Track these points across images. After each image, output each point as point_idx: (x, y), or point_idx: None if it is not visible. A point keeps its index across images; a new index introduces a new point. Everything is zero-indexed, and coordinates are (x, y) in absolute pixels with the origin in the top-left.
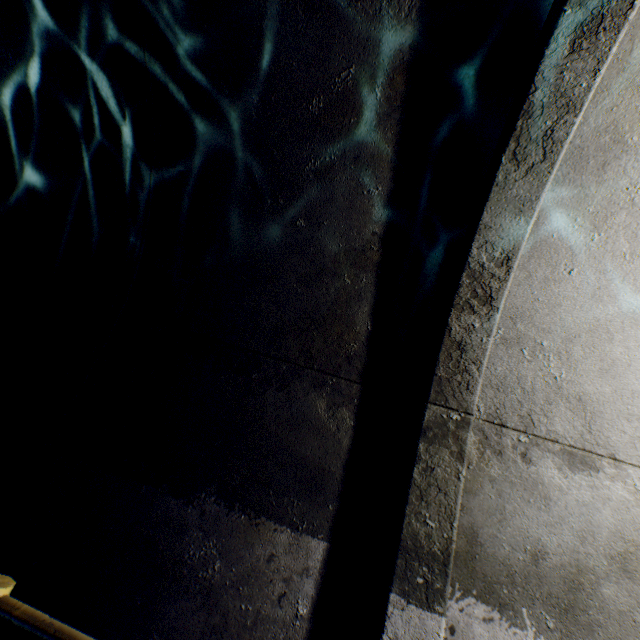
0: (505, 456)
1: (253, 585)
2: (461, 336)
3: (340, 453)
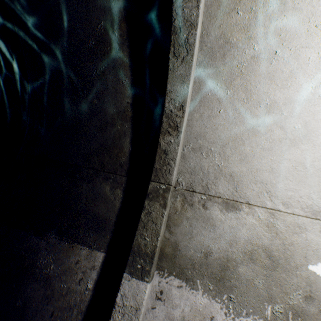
0: (194, 206)
1: (68, 275)
2: (165, 147)
3: (115, 210)
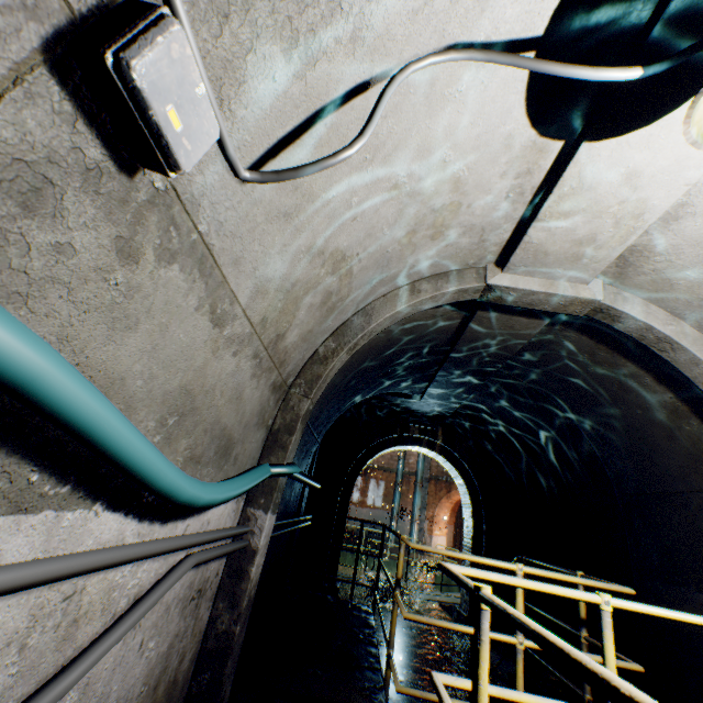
0: None
1: None
2: None
3: None
